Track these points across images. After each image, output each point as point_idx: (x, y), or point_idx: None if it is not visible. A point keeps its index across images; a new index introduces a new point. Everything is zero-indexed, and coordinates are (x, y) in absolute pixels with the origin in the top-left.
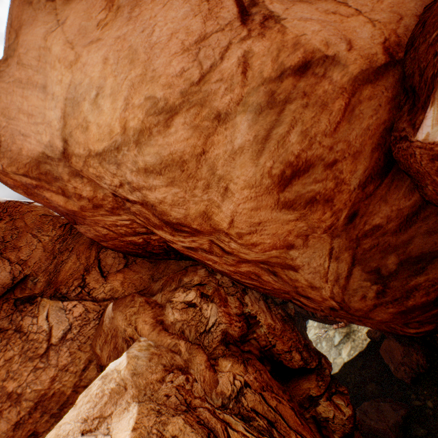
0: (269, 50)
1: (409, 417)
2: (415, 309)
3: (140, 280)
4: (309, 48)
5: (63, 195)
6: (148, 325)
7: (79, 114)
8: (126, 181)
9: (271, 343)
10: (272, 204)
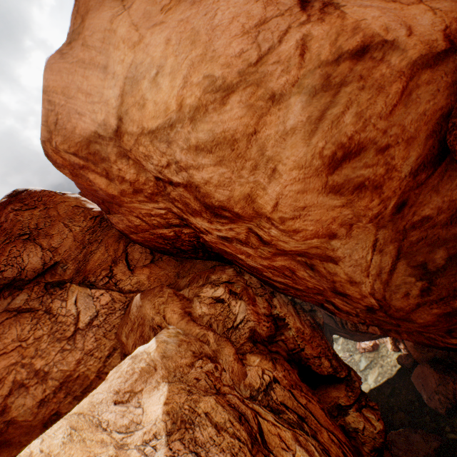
0: (328, 34)
1: (442, 450)
2: None
3: (166, 277)
4: (368, 33)
5: (107, 177)
6: (177, 314)
7: (137, 92)
8: (175, 160)
9: (299, 346)
10: (320, 187)
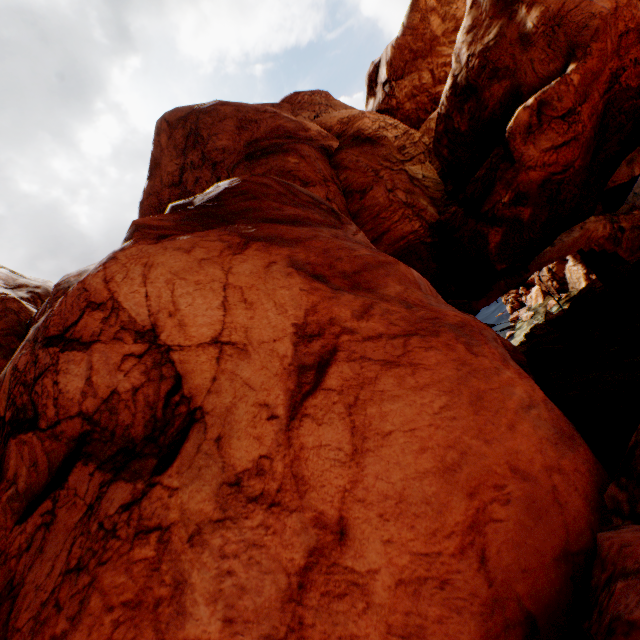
0: None
1: None
2: None
3: None
4: None
5: (442, 20)
6: None
7: None
8: None
9: None
10: None
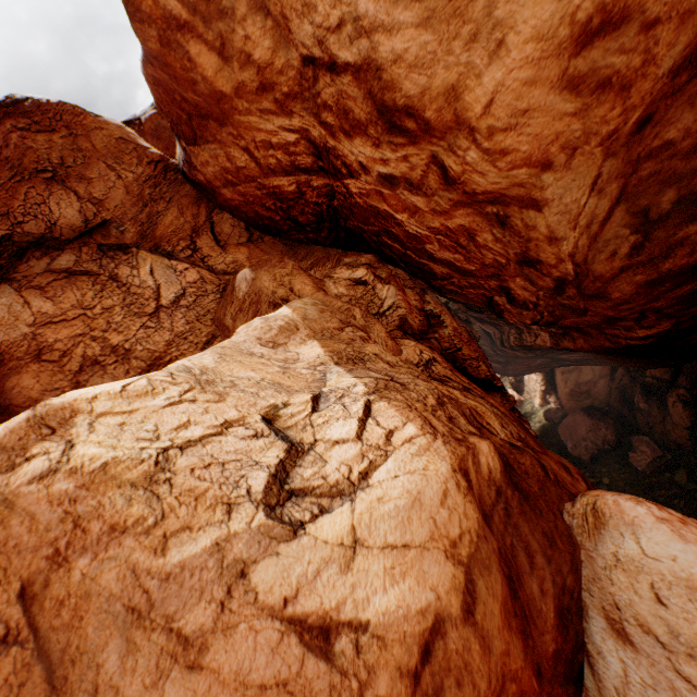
0: None
1: None
2: (667, 279)
3: None
4: None
5: (220, 54)
6: (310, 287)
7: None
8: (354, 14)
9: (456, 346)
10: (555, 78)
